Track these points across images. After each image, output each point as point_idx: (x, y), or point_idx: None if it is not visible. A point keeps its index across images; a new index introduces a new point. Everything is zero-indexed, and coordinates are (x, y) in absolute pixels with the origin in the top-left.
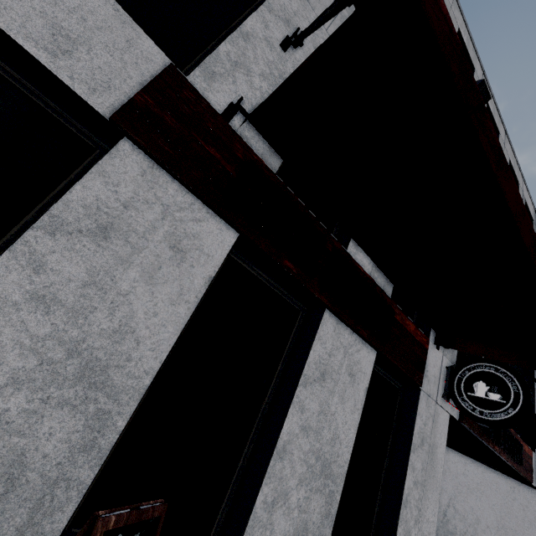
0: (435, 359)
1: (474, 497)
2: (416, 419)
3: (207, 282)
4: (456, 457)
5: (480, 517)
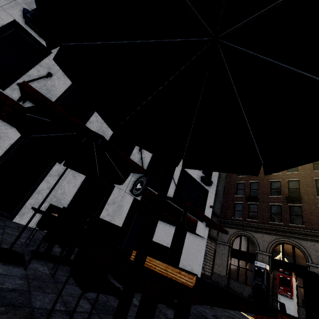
0: None
1: None
2: (111, 195)
3: (10, 145)
4: (173, 228)
5: None
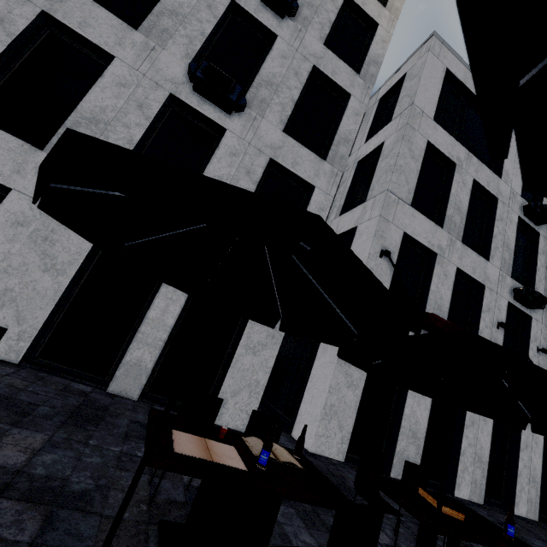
0: None
1: None
2: None
3: (542, 449)
4: None
5: None
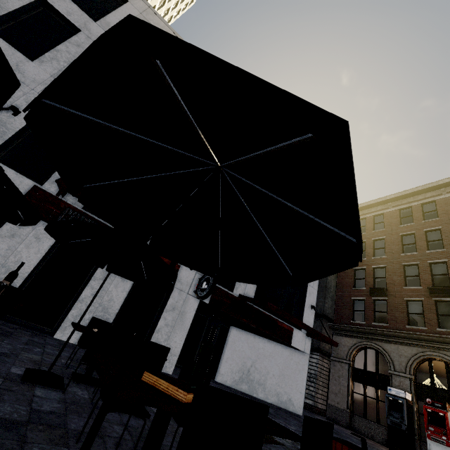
0: (188, 274)
1: (267, 360)
2: (169, 299)
3: (49, 247)
4: (259, 339)
5: (269, 371)
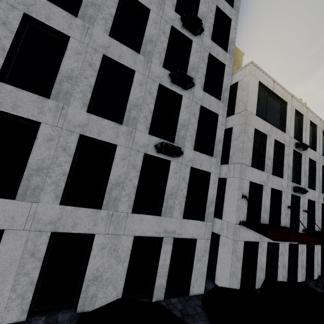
0: None
1: None
2: None
3: (306, 252)
4: None
5: None
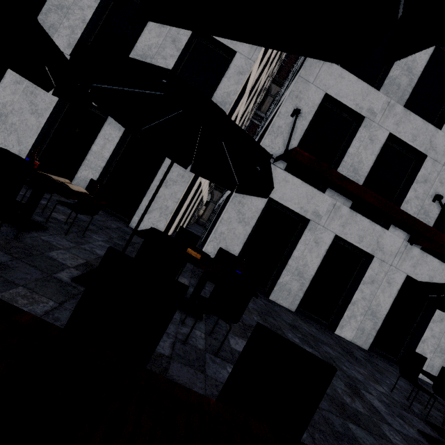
0: None
1: None
2: None
3: None
4: None
5: None
